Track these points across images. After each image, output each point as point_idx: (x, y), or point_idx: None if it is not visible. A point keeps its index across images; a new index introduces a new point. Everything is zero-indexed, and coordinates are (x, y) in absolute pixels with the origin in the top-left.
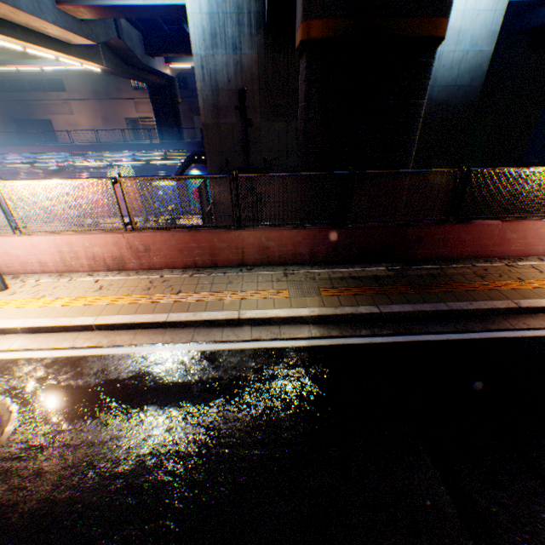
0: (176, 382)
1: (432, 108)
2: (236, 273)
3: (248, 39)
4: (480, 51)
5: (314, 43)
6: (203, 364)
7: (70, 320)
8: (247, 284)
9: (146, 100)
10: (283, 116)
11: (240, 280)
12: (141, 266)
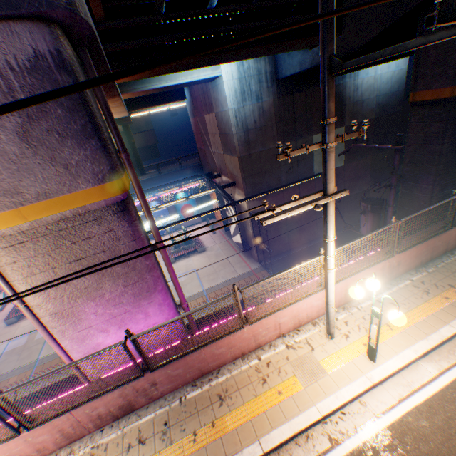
0: None
1: (379, 109)
2: (449, 259)
3: (265, 90)
4: (400, 69)
5: (454, 98)
6: None
7: (438, 335)
8: None
9: None
10: (292, 137)
11: None
12: (389, 278)
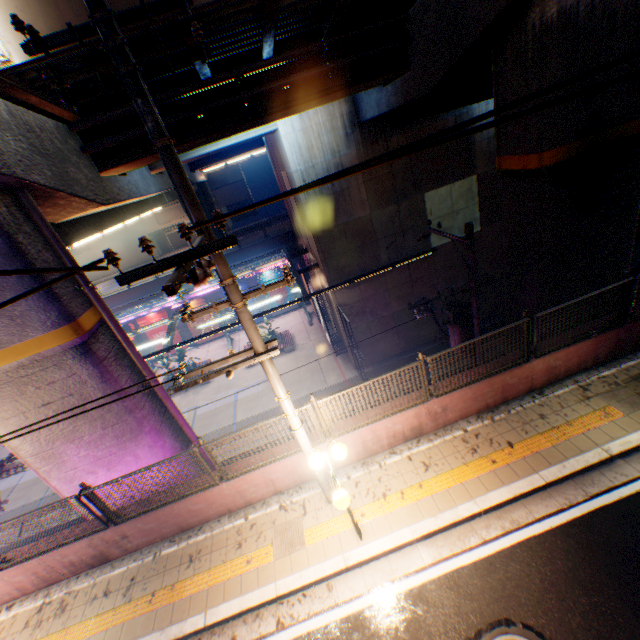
0: (636, 546)
1: None
2: (532, 402)
3: (344, 140)
4: None
5: (546, 168)
6: (633, 516)
7: (452, 513)
8: (562, 412)
9: (165, 209)
10: (391, 199)
11: (548, 409)
12: (435, 427)
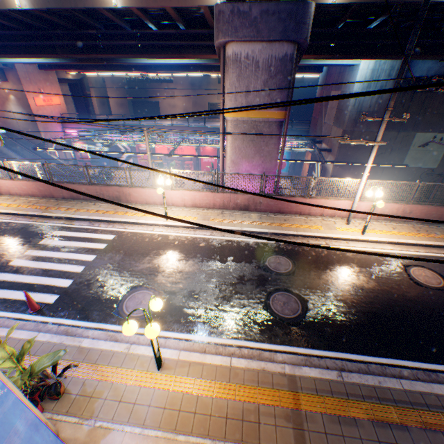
0: None
1: None
2: None
3: (390, 84)
4: None
5: None
6: None
7: (404, 240)
8: None
9: None
10: (396, 128)
11: None
12: (400, 220)
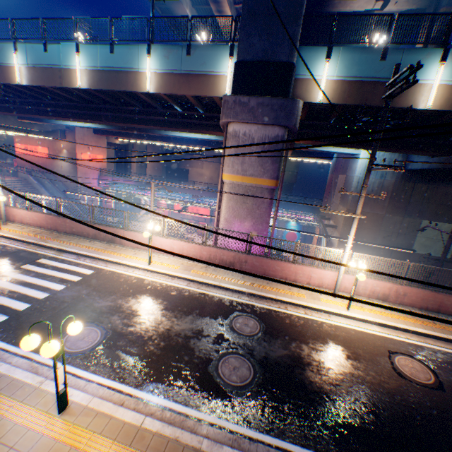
0: None
1: None
2: None
3: (390, 173)
4: None
5: None
6: None
7: (395, 324)
8: None
9: None
10: (400, 213)
11: None
12: (394, 301)
